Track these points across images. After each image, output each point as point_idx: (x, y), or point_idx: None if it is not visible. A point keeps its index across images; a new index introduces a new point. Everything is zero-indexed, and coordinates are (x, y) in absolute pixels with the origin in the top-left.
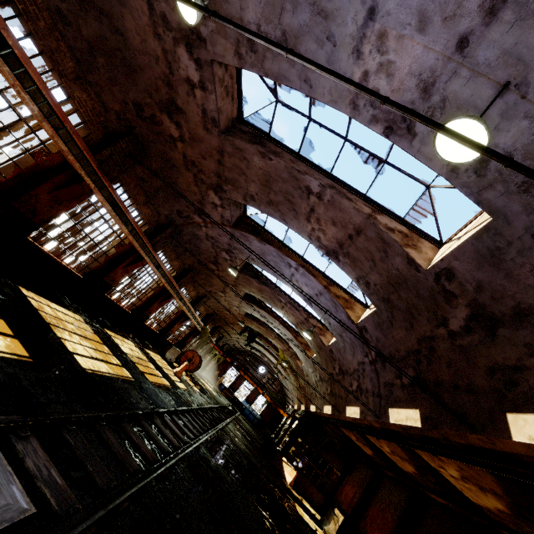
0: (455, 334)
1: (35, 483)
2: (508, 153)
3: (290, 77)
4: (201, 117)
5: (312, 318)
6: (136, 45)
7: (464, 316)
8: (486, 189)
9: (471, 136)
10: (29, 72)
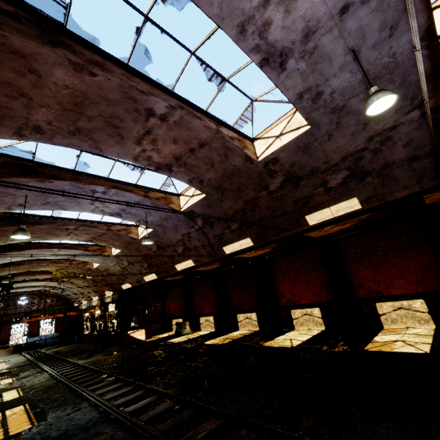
0: (273, 192)
1: None
2: (334, 91)
3: None
4: None
5: (112, 225)
6: None
7: (280, 181)
8: (314, 111)
9: (387, 103)
10: None
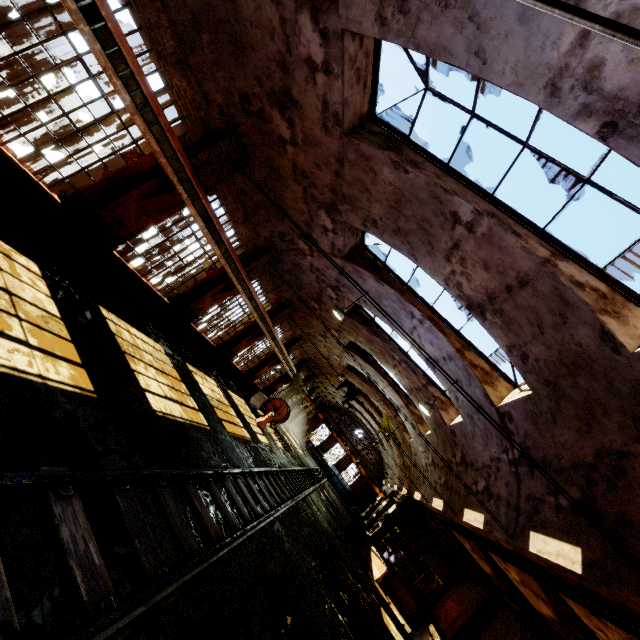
0: None
1: (67, 560)
2: None
3: (454, 48)
4: (320, 112)
5: (432, 386)
6: (248, 14)
7: None
8: None
9: None
10: (123, 51)
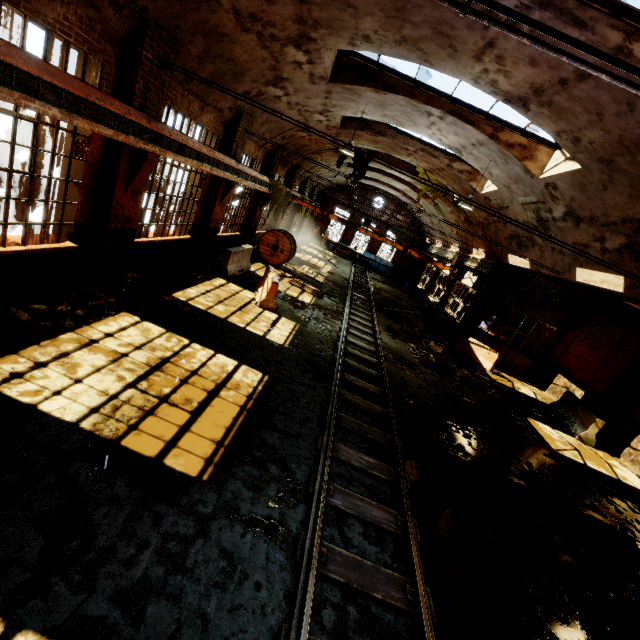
0: None
1: None
2: None
3: None
4: None
5: None
6: None
7: None
8: None
9: None
10: None
